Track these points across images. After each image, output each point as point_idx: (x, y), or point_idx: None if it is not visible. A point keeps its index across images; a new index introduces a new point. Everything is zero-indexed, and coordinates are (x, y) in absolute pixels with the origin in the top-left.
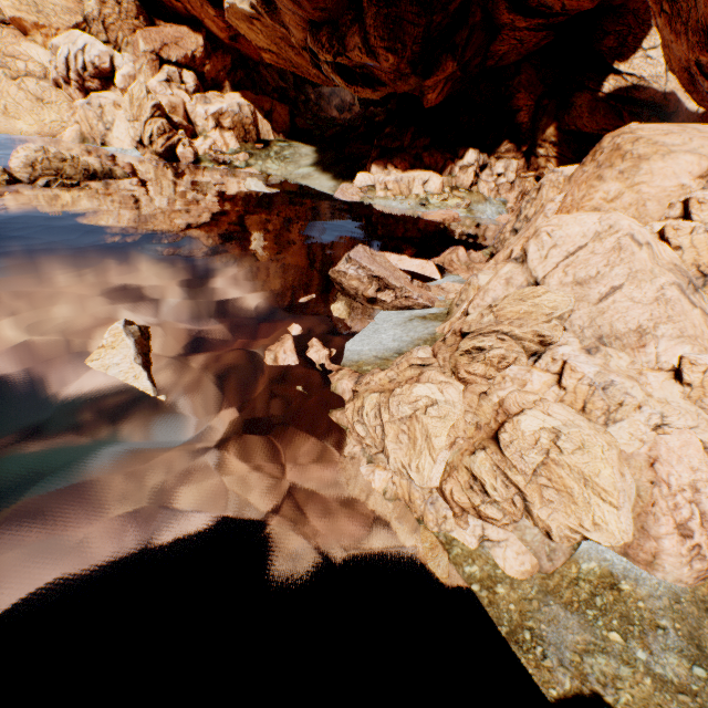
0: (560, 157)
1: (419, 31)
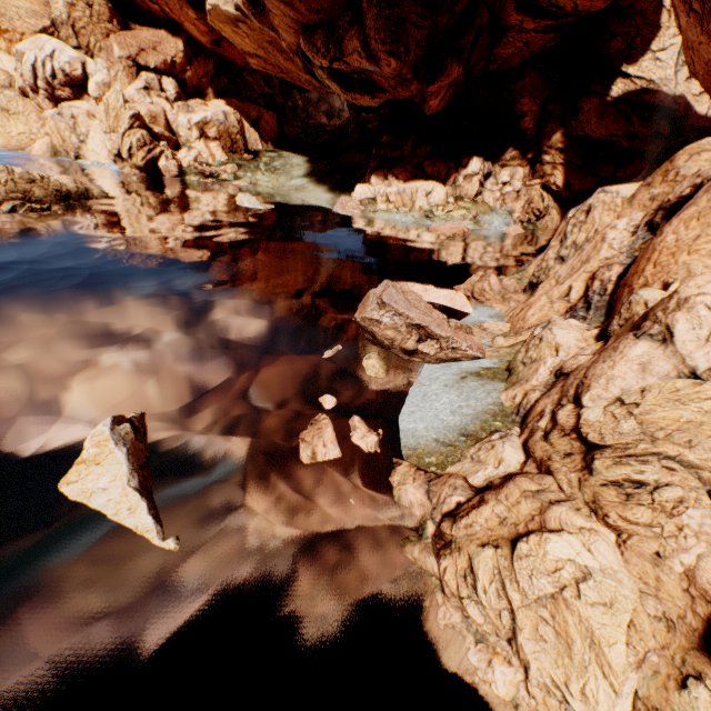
0: (567, 164)
1: (424, 33)
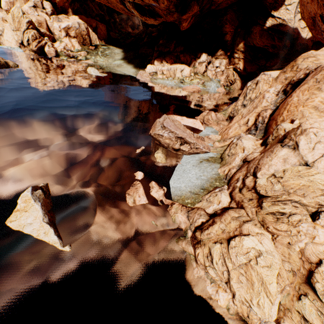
0: (245, 59)
1: None
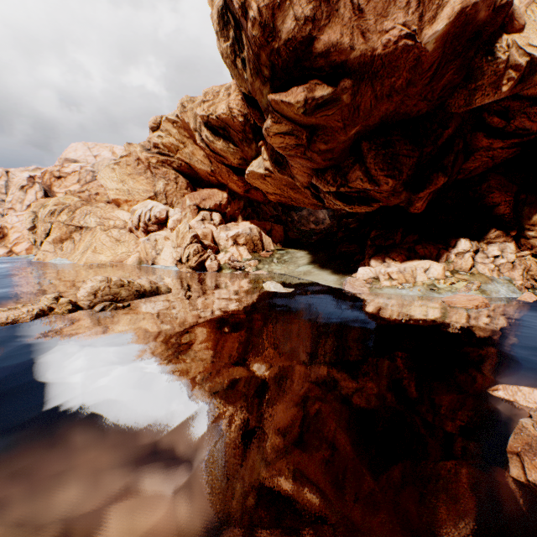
0: None
1: (413, 160)
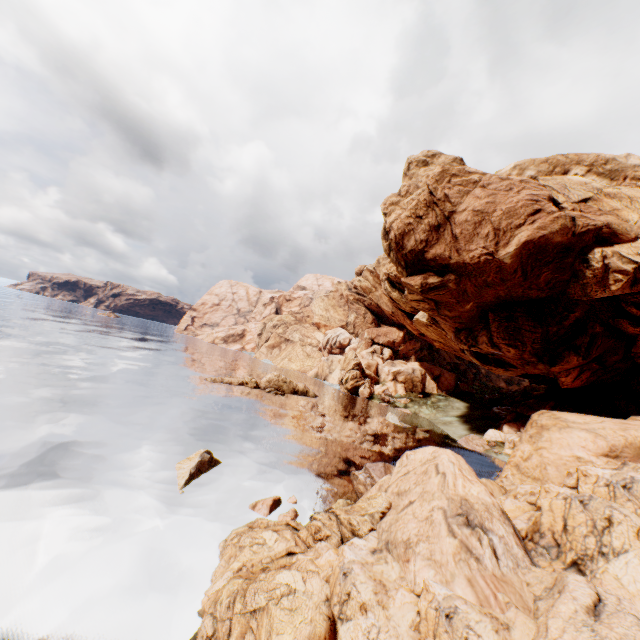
0: None
1: (536, 335)
